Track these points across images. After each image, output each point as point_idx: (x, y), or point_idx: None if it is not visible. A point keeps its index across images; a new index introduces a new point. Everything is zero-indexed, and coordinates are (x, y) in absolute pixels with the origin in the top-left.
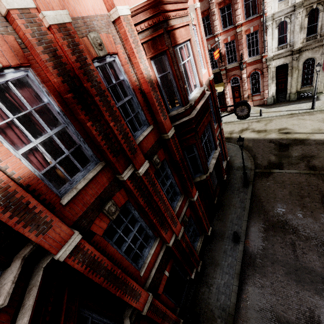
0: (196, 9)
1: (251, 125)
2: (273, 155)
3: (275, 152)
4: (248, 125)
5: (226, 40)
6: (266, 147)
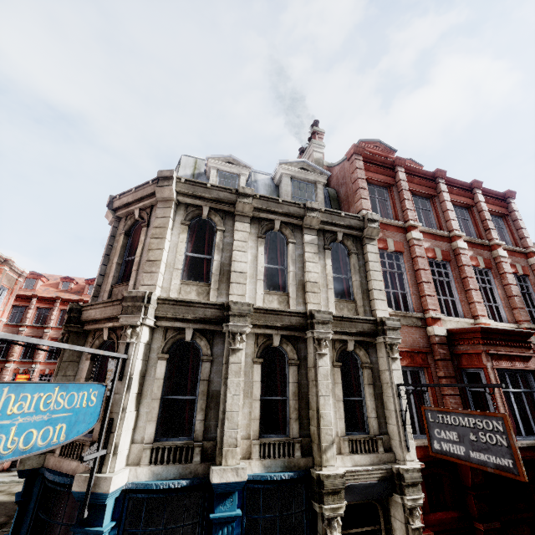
0: (1, 321)
1: (13, 487)
2: (5, 516)
3: (13, 513)
4: (8, 487)
5: (44, 370)
6: (6, 509)
